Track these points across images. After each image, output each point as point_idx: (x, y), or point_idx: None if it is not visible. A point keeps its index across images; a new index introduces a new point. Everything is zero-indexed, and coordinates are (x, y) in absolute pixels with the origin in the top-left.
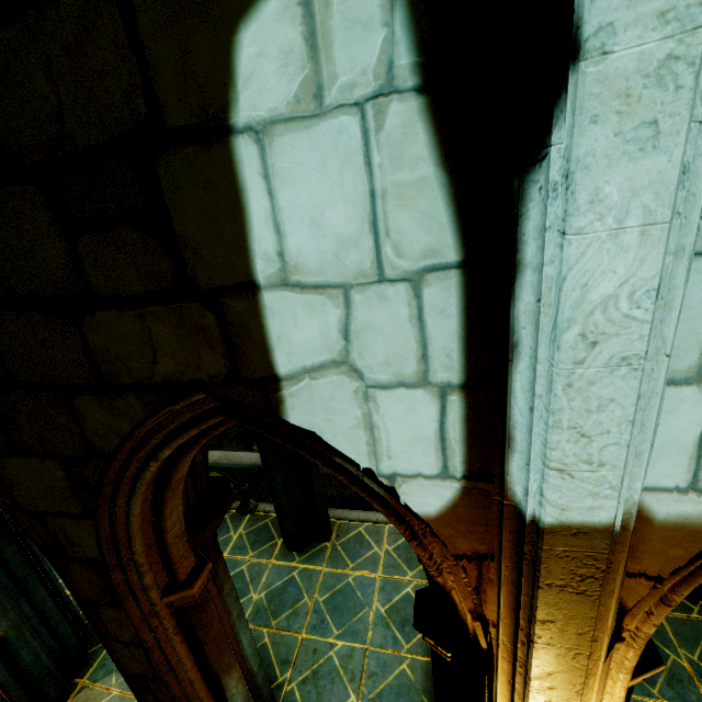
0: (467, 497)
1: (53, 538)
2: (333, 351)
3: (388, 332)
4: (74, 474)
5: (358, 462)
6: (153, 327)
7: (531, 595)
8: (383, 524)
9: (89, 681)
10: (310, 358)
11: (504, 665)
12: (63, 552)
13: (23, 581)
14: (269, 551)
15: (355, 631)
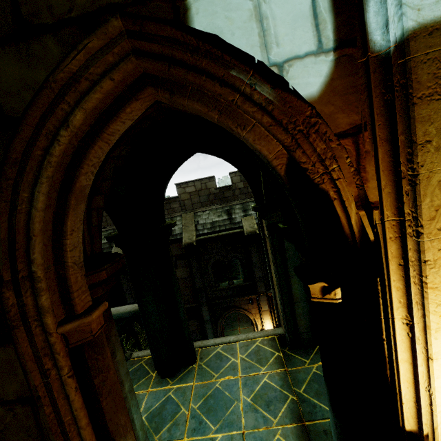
0: (340, 67)
1: None
2: None
3: None
4: None
5: (252, 55)
6: None
7: (407, 125)
8: (234, 343)
9: None
10: None
11: (392, 248)
12: None
13: None
14: (145, 383)
15: (230, 422)
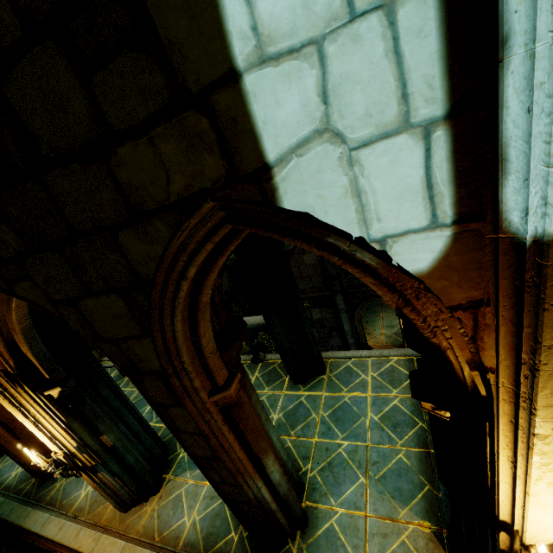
0: (459, 243)
1: (127, 358)
2: (315, 119)
3: (365, 79)
4: (130, 301)
5: (349, 232)
6: (161, 148)
7: (534, 323)
8: (366, 358)
9: (172, 476)
10: (295, 134)
11: (504, 407)
12: (136, 369)
13: (118, 411)
14: (280, 385)
15: (356, 434)
